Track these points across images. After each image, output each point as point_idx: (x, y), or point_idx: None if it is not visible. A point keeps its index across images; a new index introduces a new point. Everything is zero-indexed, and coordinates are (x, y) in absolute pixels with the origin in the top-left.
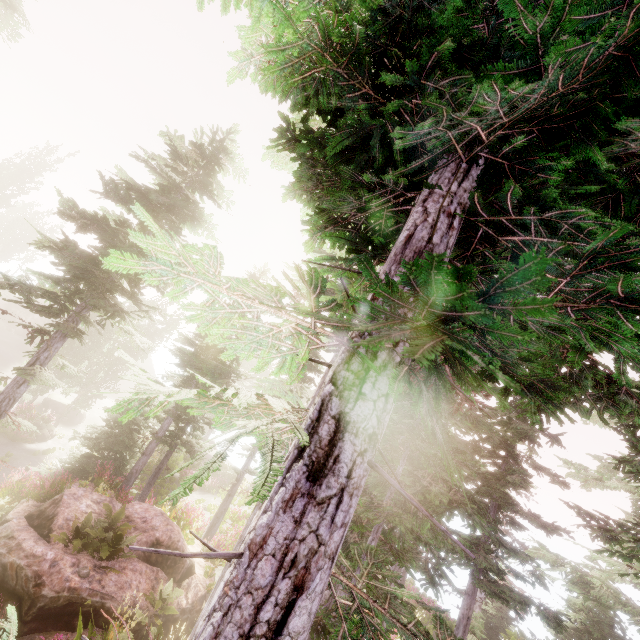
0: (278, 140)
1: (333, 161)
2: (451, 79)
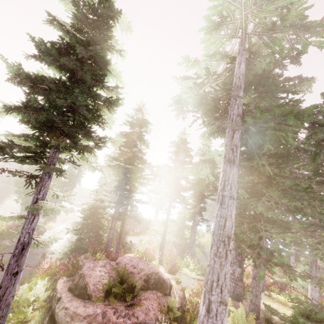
0: None
1: None
2: None
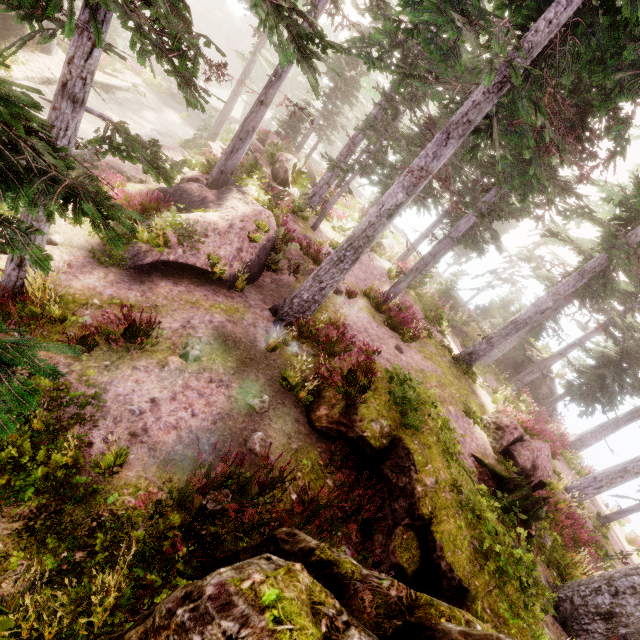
0: None
1: None
2: None
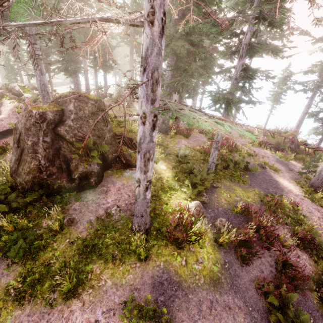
0: None
1: None
2: None
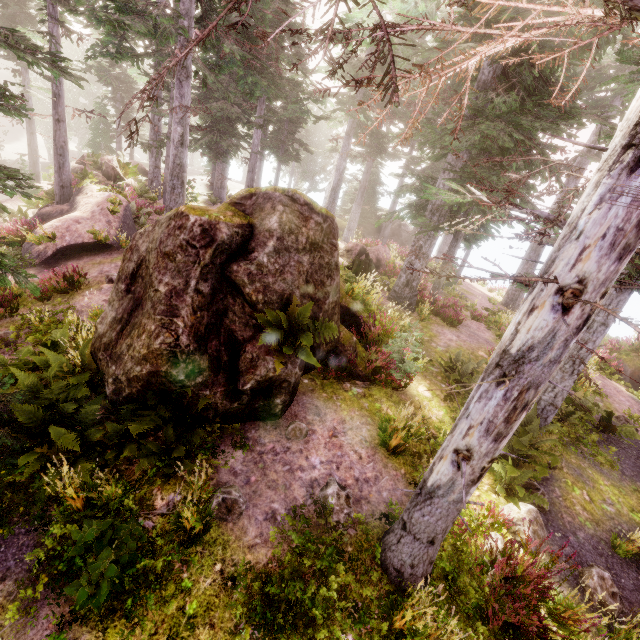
0: None
1: None
2: None
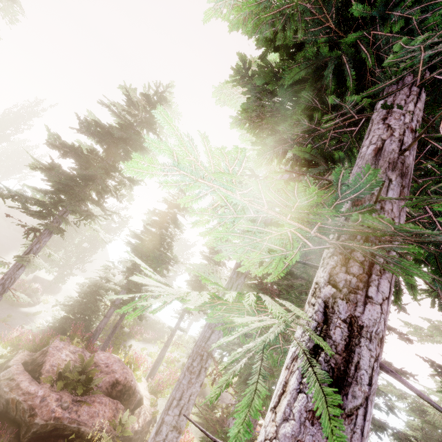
0: (235, 76)
1: (285, 91)
2: (423, 5)
